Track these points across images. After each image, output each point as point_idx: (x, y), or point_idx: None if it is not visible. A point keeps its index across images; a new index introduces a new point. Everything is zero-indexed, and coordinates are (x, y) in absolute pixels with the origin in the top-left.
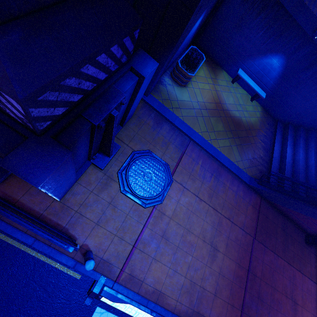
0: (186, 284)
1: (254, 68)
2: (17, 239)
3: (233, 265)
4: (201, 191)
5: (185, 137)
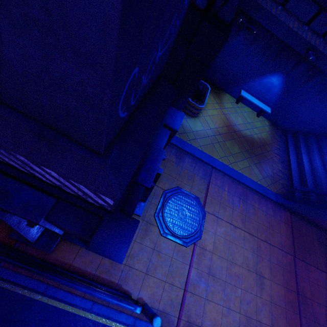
0: (242, 320)
1: (256, 87)
2: (75, 306)
3: (282, 290)
4: (233, 218)
5: (207, 166)
